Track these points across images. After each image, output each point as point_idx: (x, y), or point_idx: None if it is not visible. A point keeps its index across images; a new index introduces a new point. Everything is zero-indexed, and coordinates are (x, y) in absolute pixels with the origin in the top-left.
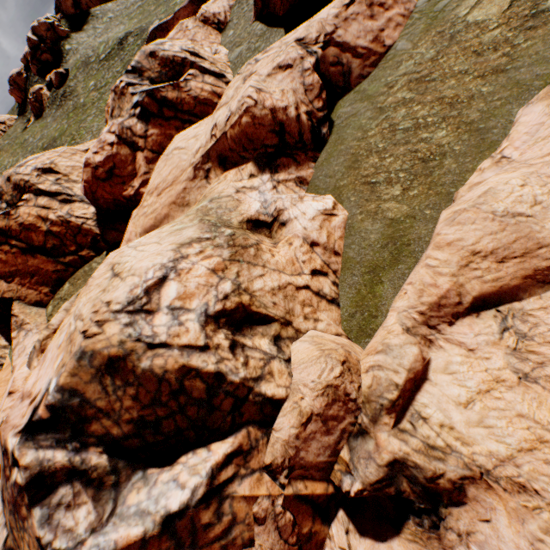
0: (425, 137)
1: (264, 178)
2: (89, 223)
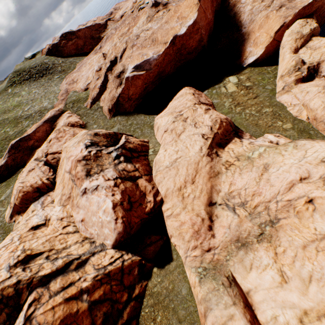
0: (264, 111)
1: (244, 140)
2: (128, 257)
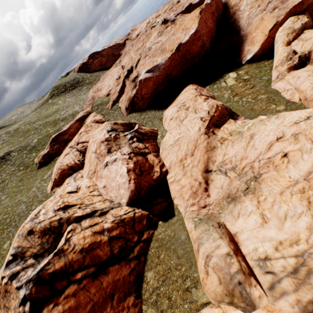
0: (260, 98)
1: (238, 121)
2: (138, 211)
